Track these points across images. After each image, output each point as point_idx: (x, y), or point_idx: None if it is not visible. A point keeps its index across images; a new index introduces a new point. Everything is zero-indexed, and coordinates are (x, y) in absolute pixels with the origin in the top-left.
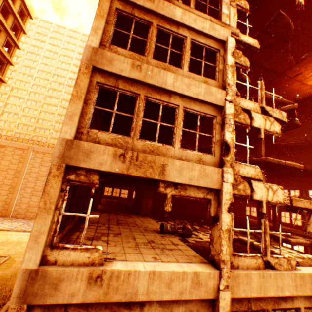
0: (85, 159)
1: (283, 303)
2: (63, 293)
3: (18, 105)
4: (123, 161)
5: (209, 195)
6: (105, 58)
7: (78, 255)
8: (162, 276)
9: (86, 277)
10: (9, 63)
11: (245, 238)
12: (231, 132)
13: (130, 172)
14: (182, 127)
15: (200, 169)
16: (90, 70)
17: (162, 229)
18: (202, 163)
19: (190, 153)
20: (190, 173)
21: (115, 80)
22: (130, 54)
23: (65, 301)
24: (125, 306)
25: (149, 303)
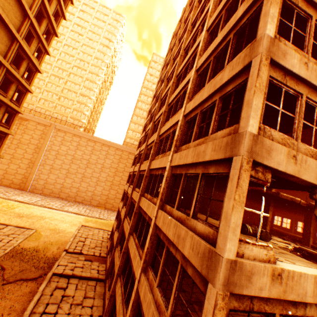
0: (267, 156)
1: None
2: (254, 286)
3: (41, 78)
4: (294, 163)
5: None
6: (280, 50)
7: (258, 251)
8: None
9: (269, 273)
10: (55, 34)
11: (307, 248)
12: None
13: (299, 175)
14: None
15: None
16: (268, 62)
17: (242, 229)
18: None
19: None
20: None
21: (283, 76)
22: (295, 49)
23: (255, 293)
24: (292, 305)
25: (309, 305)
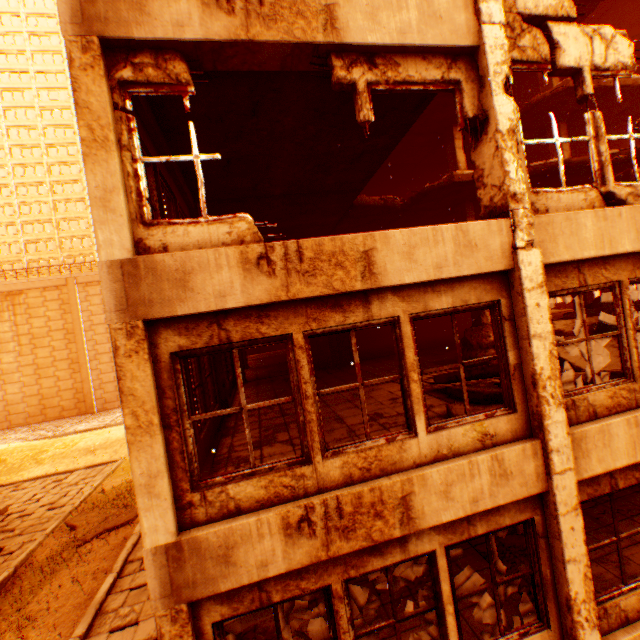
0: (138, 18)
1: None
2: (203, 294)
3: (3, 203)
4: (229, 10)
5: (455, 72)
6: None
7: (205, 232)
8: (390, 243)
9: (236, 262)
10: None
11: None
12: None
13: (254, 35)
14: None
15: (419, 6)
16: None
17: None
18: None
19: None
20: (398, 19)
21: None
22: None
23: (211, 307)
24: (333, 309)
25: (379, 300)
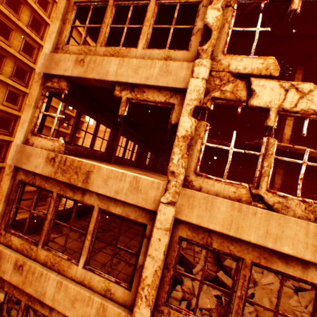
0: (55, 67)
1: (280, 264)
2: (32, 164)
3: None
4: (82, 66)
5: (174, 99)
6: None
7: (46, 142)
8: (100, 171)
9: (45, 156)
10: None
11: None
12: (218, 10)
13: (87, 75)
14: (152, 25)
15: (161, 67)
16: None
17: None
18: (169, 61)
19: (156, 51)
20: (148, 72)
21: None
22: None
23: (32, 169)
24: (71, 189)
25: (90, 194)
